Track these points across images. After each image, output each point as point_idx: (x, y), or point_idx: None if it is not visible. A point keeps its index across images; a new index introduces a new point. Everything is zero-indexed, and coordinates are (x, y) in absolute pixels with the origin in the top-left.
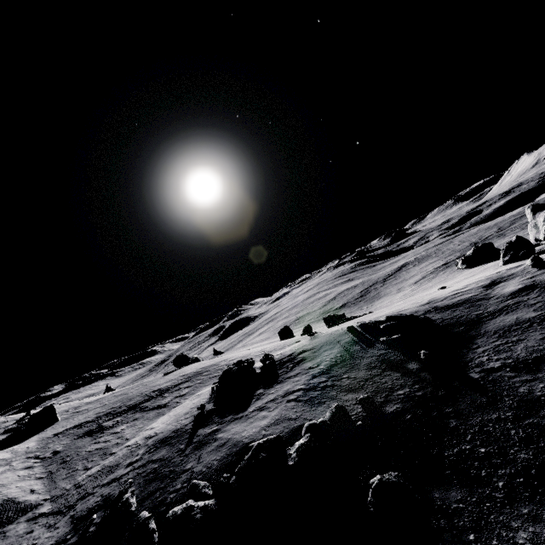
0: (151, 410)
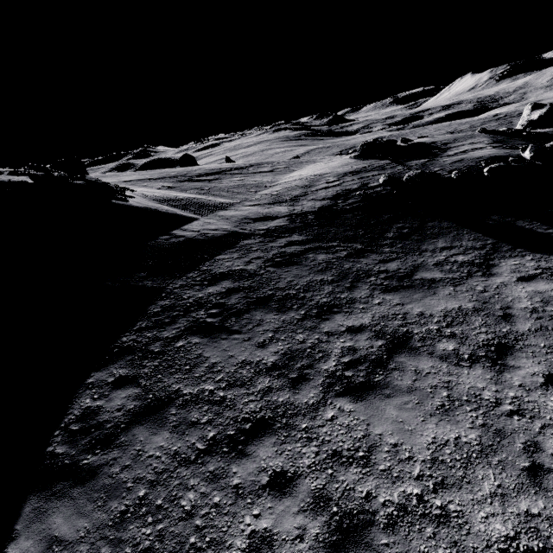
0: (255, 173)
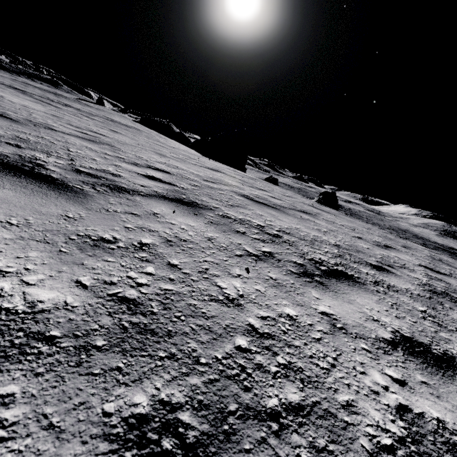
0: None
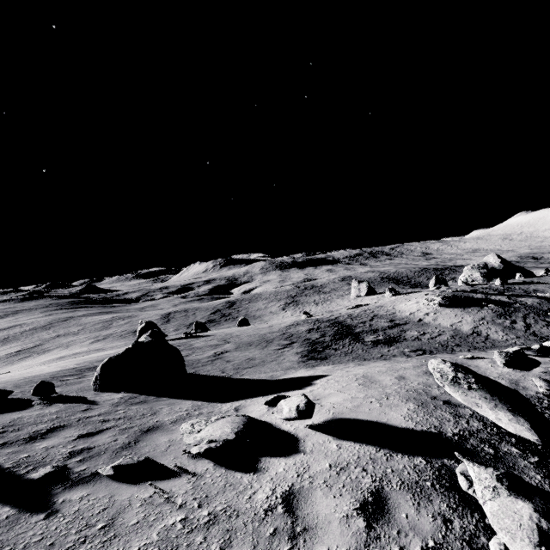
0: (394, 327)
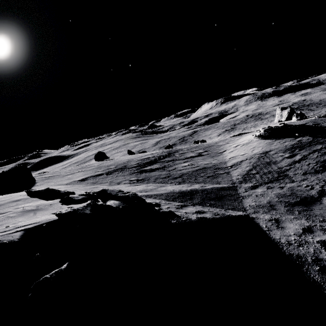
0: (189, 158)
